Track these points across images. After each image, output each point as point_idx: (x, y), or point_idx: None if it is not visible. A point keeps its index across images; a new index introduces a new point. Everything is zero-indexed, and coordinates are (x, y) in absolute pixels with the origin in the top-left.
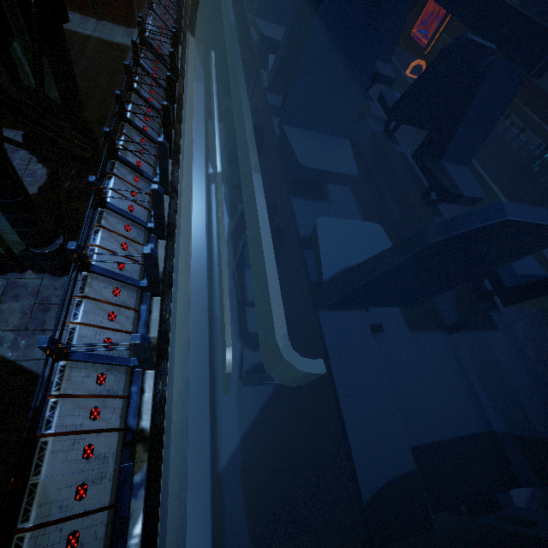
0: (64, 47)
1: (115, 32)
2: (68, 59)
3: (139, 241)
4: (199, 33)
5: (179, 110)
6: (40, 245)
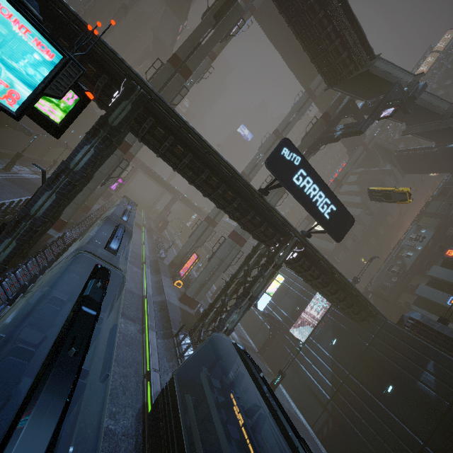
0: (44, 232)
1: (51, 231)
2: (43, 234)
3: (28, 278)
4: (82, 241)
5: (61, 259)
6: (4, 264)
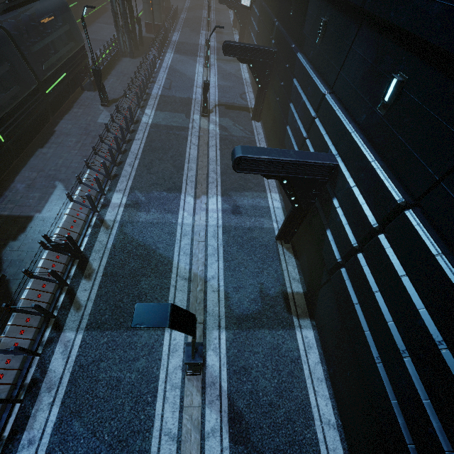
0: None
1: None
2: None
3: None
4: None
5: None
6: None
